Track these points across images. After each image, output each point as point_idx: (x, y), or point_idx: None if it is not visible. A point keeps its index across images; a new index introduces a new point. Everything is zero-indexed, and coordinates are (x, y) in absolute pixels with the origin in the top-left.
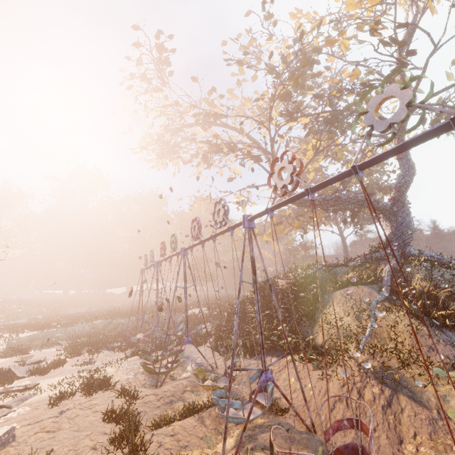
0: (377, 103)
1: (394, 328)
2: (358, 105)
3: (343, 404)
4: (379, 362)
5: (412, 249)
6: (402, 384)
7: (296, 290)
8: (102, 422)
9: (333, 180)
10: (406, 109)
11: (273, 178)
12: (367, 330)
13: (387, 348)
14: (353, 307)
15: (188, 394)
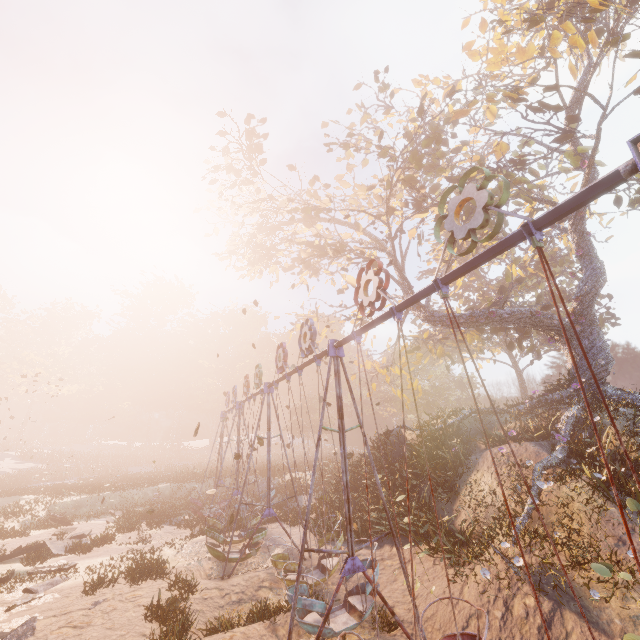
0: (456, 205)
1: (567, 508)
2: (439, 207)
3: (481, 621)
4: (538, 559)
5: (610, 387)
6: (570, 595)
7: (430, 446)
8: (143, 620)
9: (417, 297)
10: (483, 213)
11: (359, 294)
12: (525, 508)
13: (552, 536)
14: (511, 474)
15: (265, 593)
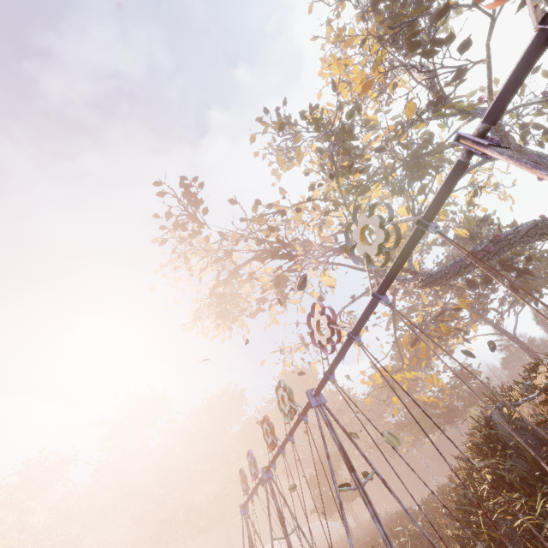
0: None
1: None
2: None
3: None
4: None
5: None
6: None
7: None
8: None
9: None
10: None
11: None
12: None
13: None
14: None
15: None
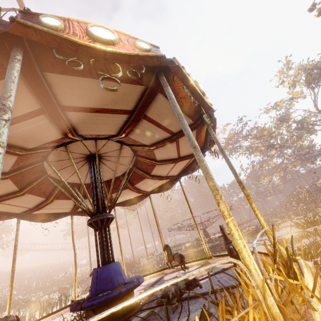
0: None
1: None
2: None
3: None
4: None
5: None
6: None
7: None
8: None
9: None
10: None
11: None
12: None
13: None
14: None
15: None
